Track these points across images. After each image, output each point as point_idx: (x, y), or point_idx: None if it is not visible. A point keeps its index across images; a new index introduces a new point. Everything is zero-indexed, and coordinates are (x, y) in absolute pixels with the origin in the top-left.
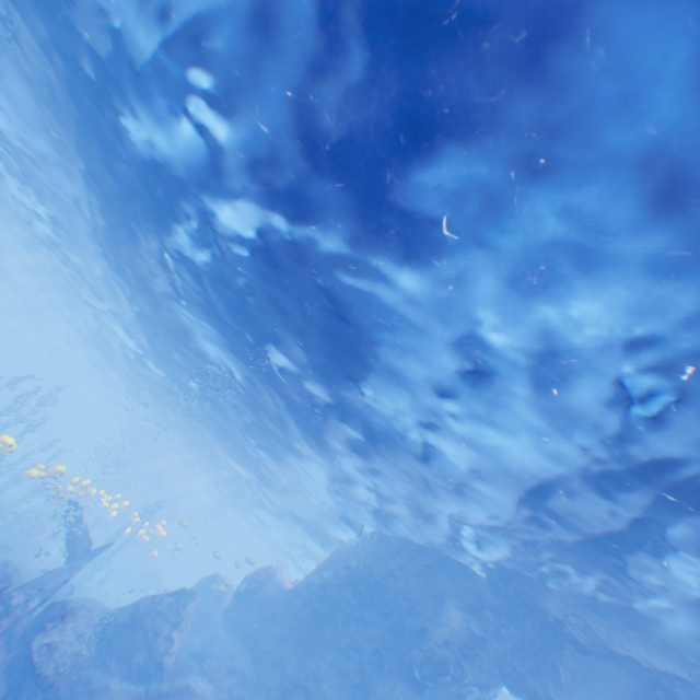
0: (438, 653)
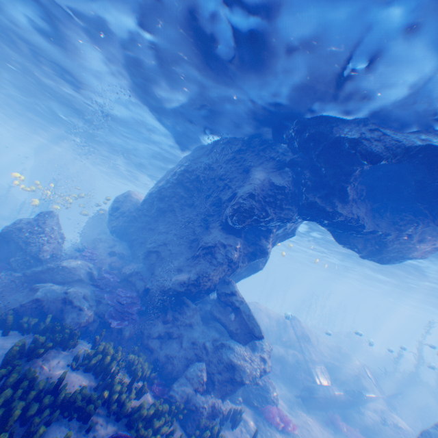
0: (243, 204)
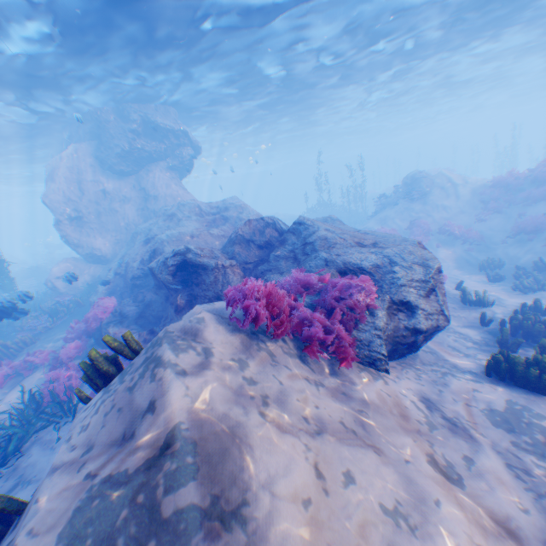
0: None
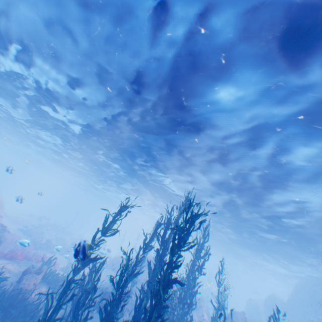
0: None
